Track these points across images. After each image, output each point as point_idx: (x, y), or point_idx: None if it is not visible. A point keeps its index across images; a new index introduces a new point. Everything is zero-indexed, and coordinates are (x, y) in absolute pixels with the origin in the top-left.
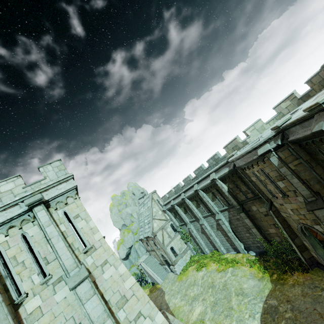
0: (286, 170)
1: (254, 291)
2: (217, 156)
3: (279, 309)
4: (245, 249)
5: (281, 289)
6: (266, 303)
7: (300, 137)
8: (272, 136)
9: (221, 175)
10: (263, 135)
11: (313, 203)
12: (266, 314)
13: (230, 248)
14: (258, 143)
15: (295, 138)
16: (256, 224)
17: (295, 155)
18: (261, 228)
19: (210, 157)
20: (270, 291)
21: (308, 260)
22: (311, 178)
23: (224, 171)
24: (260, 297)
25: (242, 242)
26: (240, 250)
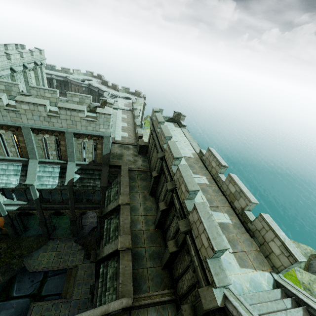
0: (84, 92)
1: None
2: (55, 68)
3: None
4: None
5: None
6: None
7: (92, 89)
8: (87, 84)
9: (58, 79)
10: (81, 78)
11: None
12: None
13: None
14: (84, 83)
15: (91, 88)
16: None
17: (88, 91)
18: None
19: (49, 64)
20: None
21: None
22: None
23: (61, 79)
24: None
25: None
26: None
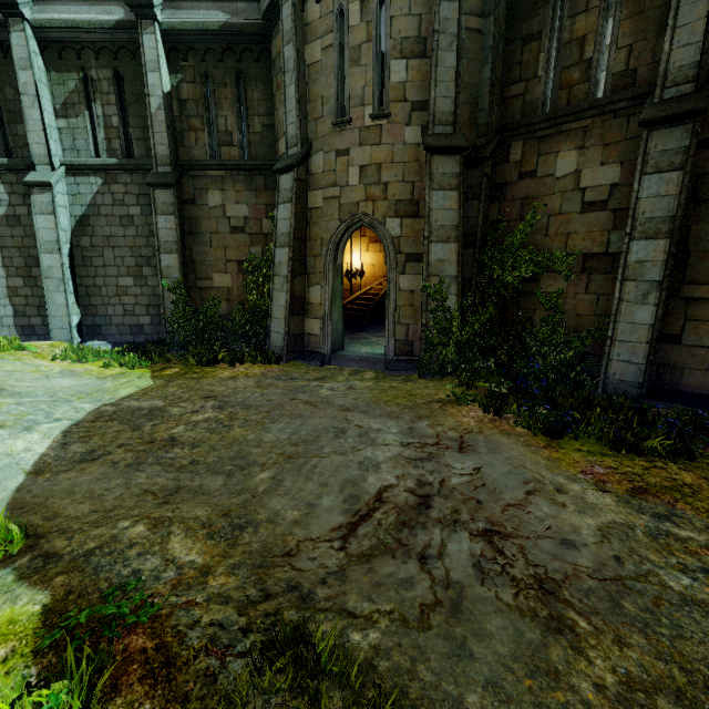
0: (454, 15)
1: (69, 391)
2: None
3: (171, 410)
4: (81, 331)
5: (189, 384)
6: (116, 405)
7: None
8: None
9: (186, 25)
10: None
11: (444, 137)
12: (102, 422)
13: (5, 327)
14: None
15: None
16: (187, 252)
17: (485, 4)
18: (194, 266)
19: None
20: (142, 390)
21: (292, 338)
22: (470, 84)
23: (207, 18)
24: (91, 402)
25: (86, 305)
26: (58, 327)
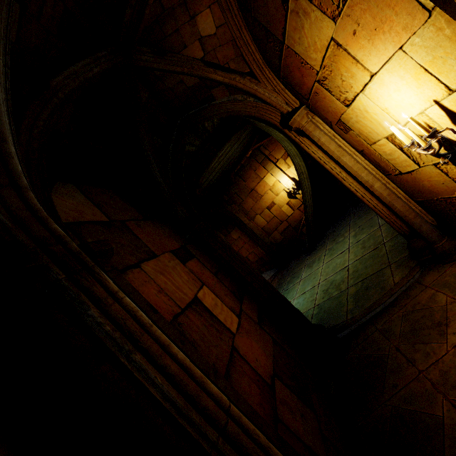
0: None
1: None
2: None
3: None
4: None
5: None
6: None
7: None
8: None
9: None
10: None
11: None
12: None
13: None
14: None
15: None
16: None
17: None
18: None
19: None
20: None
21: None
22: None
23: None
24: None
25: None
26: None
